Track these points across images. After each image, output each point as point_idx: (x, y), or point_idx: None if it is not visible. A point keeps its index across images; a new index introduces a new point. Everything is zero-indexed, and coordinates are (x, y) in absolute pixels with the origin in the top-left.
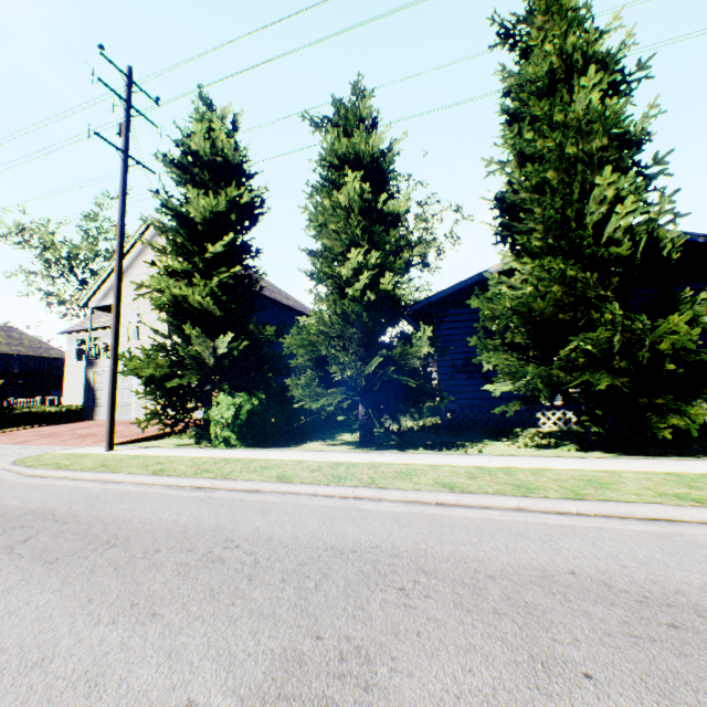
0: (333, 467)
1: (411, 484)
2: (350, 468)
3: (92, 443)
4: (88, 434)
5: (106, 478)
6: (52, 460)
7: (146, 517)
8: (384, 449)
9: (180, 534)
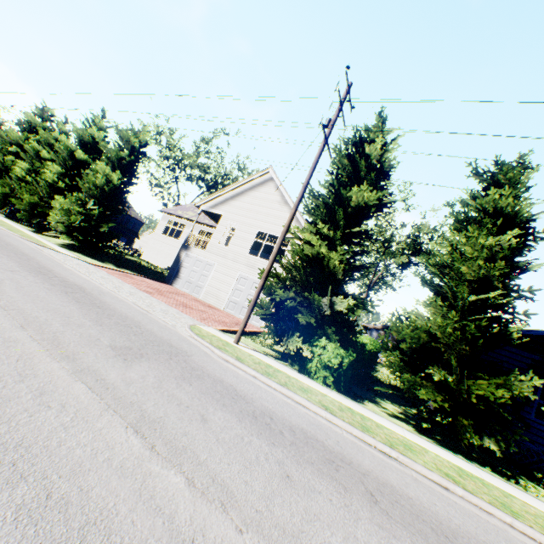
0: (469, 477)
1: None
2: (489, 488)
3: (200, 319)
4: (186, 304)
5: (292, 396)
6: (215, 341)
7: (415, 497)
8: (447, 448)
9: None
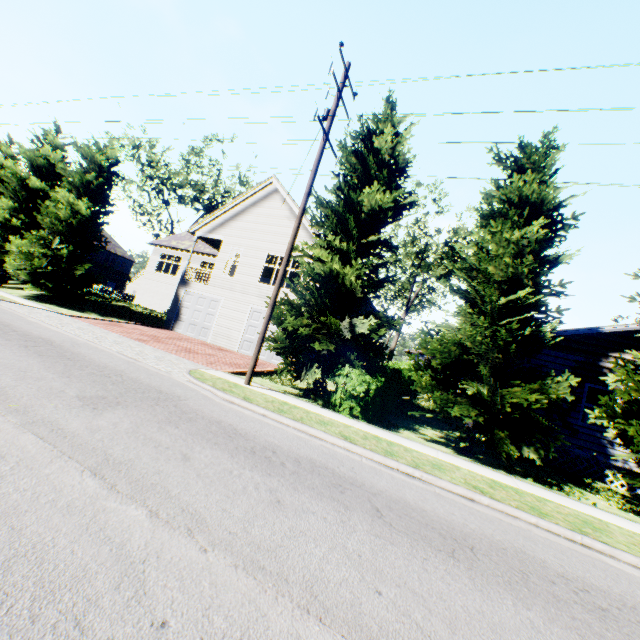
0: (501, 487)
1: (624, 546)
2: (521, 496)
3: (206, 363)
4: (190, 349)
5: (306, 430)
6: (220, 383)
7: (430, 509)
8: (488, 465)
9: (503, 550)
